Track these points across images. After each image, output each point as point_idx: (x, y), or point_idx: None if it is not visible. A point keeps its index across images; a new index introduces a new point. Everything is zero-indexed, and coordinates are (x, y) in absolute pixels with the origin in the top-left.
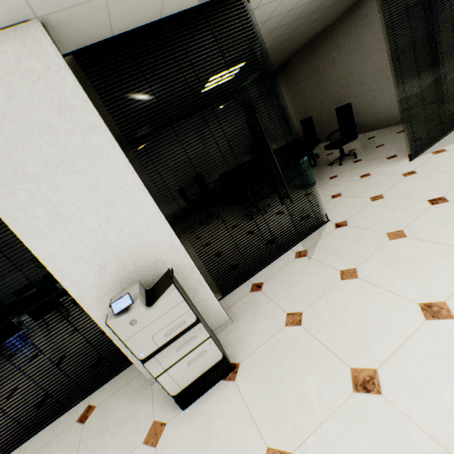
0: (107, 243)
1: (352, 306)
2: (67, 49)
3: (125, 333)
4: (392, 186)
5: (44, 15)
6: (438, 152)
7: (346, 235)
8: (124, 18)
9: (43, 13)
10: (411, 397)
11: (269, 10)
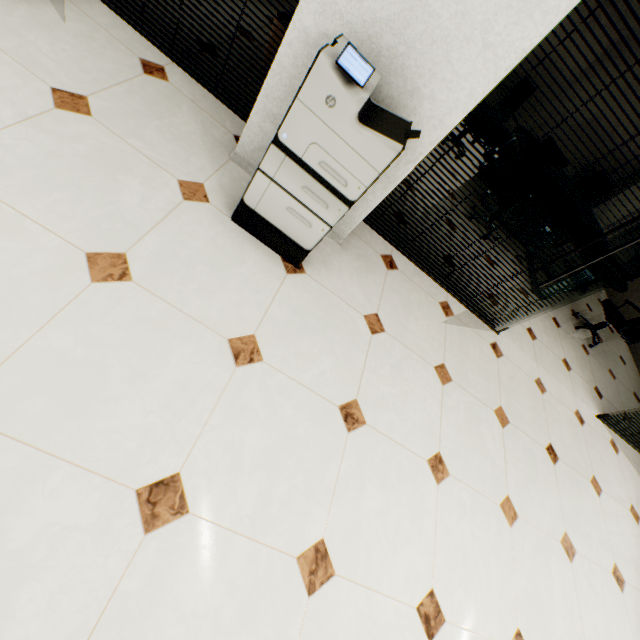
0: None
1: (412, 386)
2: None
3: (310, 94)
4: (560, 401)
5: None
6: (614, 446)
7: (485, 360)
8: None
9: None
10: (358, 458)
11: None
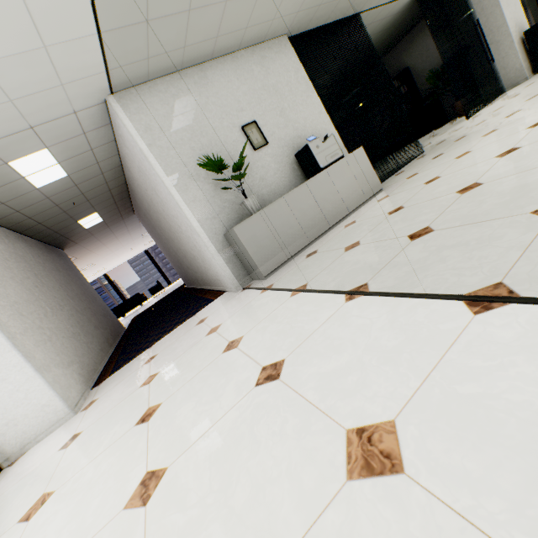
0: (515, 18)
1: None
2: None
3: None
4: None
5: None
6: None
7: None
8: None
9: None
10: None
11: None
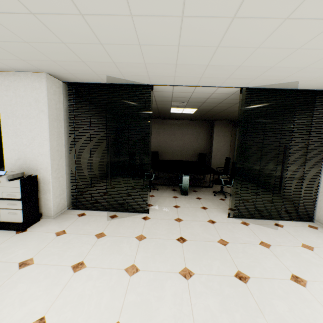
0: (25, 151)
1: (75, 244)
2: (64, 81)
3: None
4: (194, 220)
5: (48, 72)
6: (244, 223)
7: (135, 223)
8: (85, 79)
9: (47, 72)
10: (20, 276)
11: (186, 94)
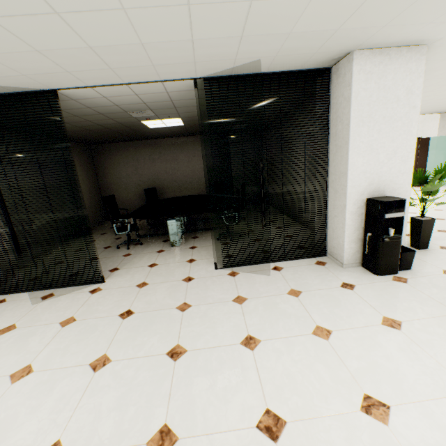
0: None
1: None
2: None
3: None
4: (164, 282)
5: None
6: (232, 274)
7: (74, 301)
8: None
9: None
10: None
11: (131, 99)
